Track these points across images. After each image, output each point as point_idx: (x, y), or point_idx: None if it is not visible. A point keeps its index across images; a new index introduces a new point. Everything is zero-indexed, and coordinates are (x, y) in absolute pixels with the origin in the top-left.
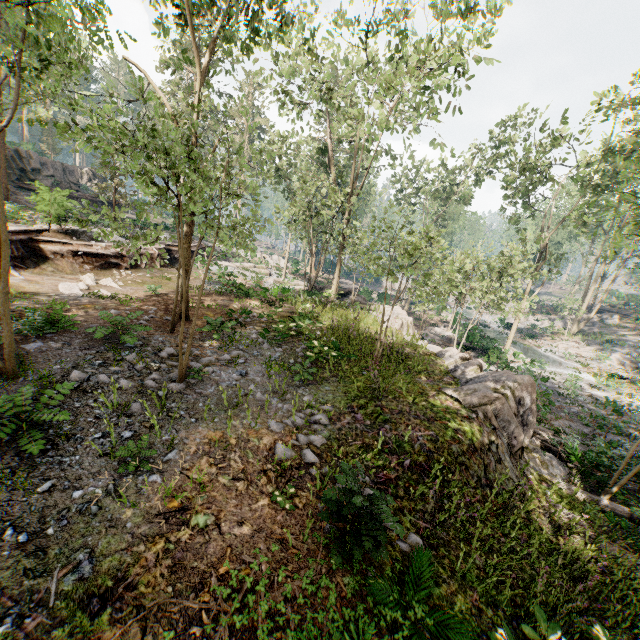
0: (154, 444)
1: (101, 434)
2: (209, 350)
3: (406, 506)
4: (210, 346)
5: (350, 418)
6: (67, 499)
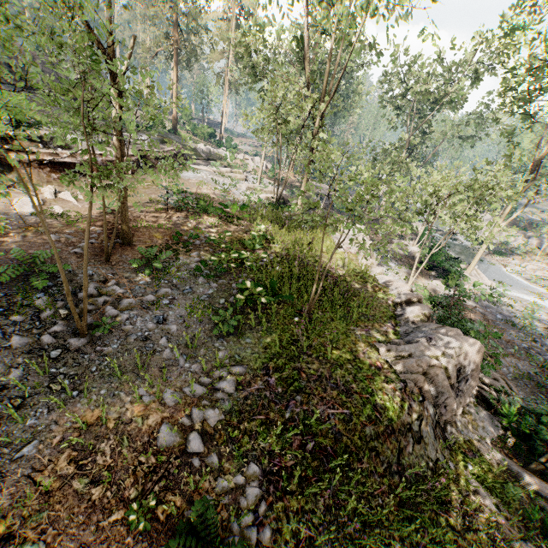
0: (13, 433)
1: None
2: (138, 285)
3: (294, 506)
4: (141, 280)
5: (262, 383)
6: None
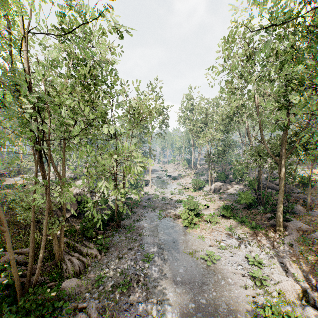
0: None
1: None
2: None
3: None
4: None
5: None
6: None
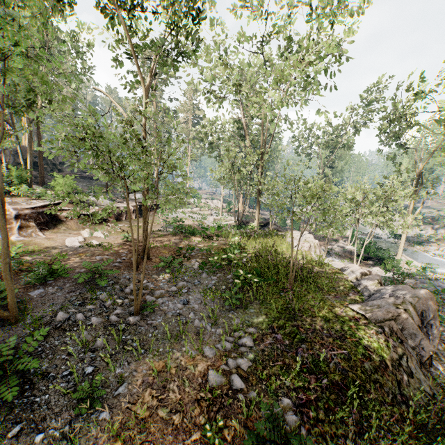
0: (109, 378)
1: (69, 371)
2: (162, 283)
3: (327, 431)
4: (163, 279)
5: (271, 338)
6: (30, 443)
